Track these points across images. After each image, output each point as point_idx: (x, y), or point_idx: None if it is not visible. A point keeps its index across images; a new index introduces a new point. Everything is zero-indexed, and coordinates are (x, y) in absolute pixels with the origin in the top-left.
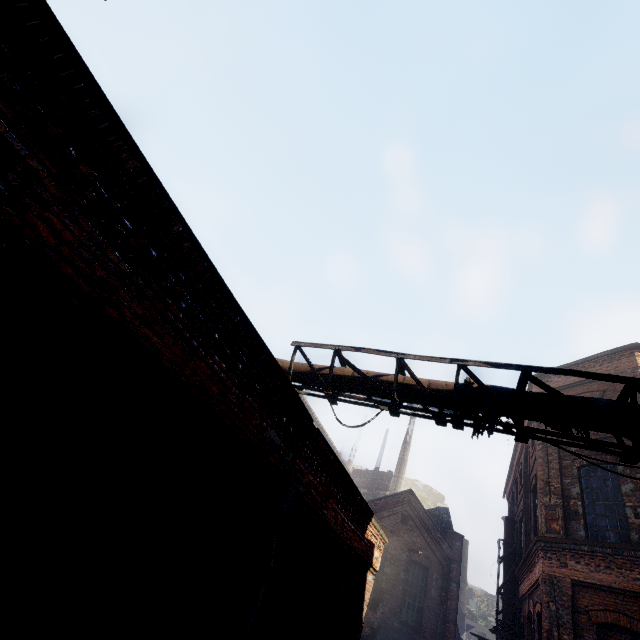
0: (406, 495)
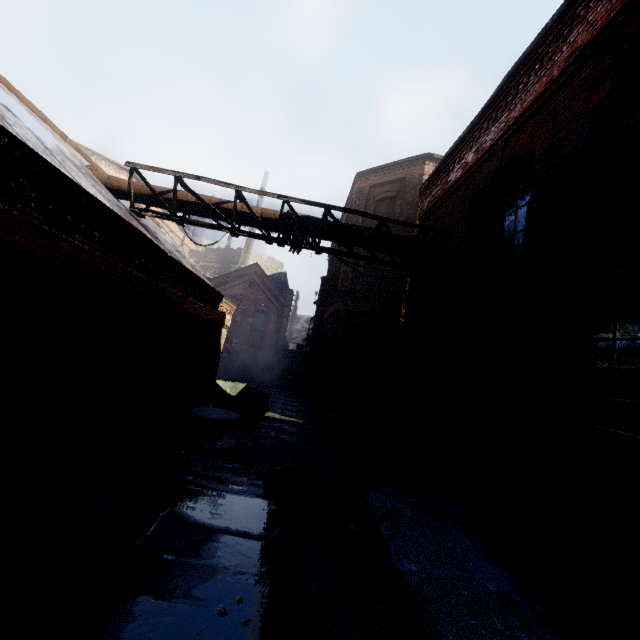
0: (253, 268)
